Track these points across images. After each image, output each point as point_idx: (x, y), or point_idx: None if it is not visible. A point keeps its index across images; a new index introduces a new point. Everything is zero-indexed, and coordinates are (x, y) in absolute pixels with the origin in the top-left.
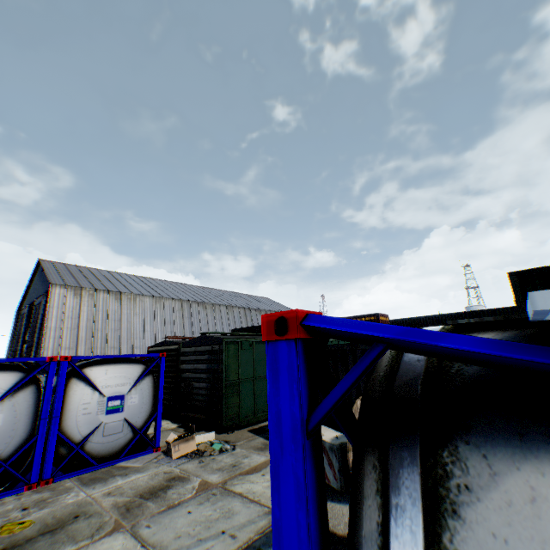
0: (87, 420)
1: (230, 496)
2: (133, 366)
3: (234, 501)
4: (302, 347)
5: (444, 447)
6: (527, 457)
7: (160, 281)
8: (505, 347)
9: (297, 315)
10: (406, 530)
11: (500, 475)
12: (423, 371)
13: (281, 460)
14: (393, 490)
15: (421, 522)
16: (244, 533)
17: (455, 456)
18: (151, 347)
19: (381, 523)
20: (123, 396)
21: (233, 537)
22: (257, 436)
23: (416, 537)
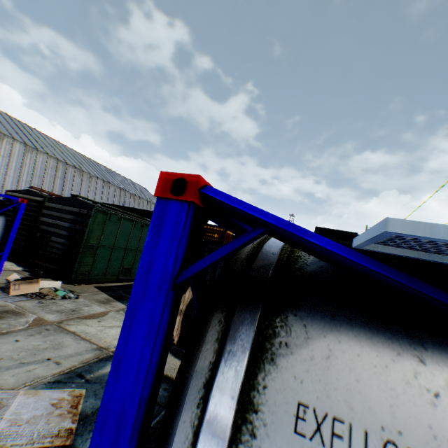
0: None
1: (64, 333)
2: None
3: (66, 337)
4: (193, 212)
5: (278, 316)
6: (333, 330)
7: (38, 132)
8: (352, 253)
9: (199, 181)
10: (232, 369)
11: (312, 339)
12: (275, 262)
13: (141, 303)
14: (230, 340)
15: (245, 365)
16: (69, 362)
17: (285, 323)
18: (11, 191)
19: (213, 363)
20: None
21: (58, 364)
22: (102, 293)
23: (238, 375)
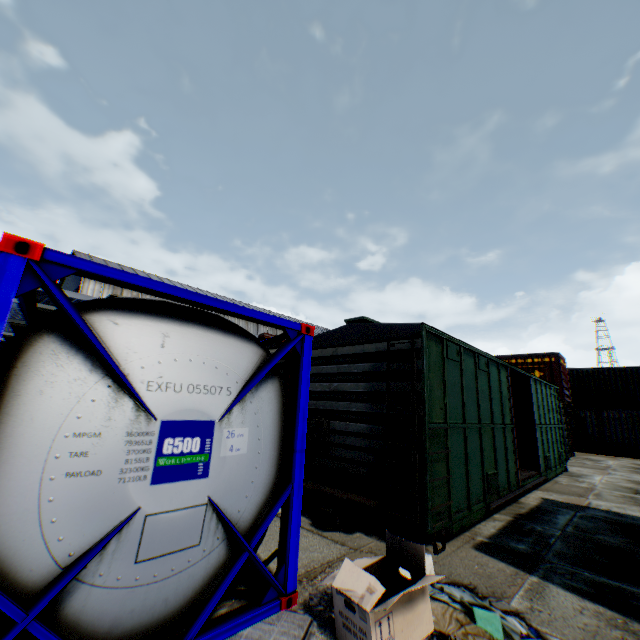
0: (79, 500)
1: None
2: (236, 343)
3: None
4: None
5: None
6: None
7: (219, 297)
8: None
9: None
10: None
11: None
12: None
13: None
14: None
15: None
16: None
17: None
18: None
19: None
20: (207, 426)
21: None
22: (536, 580)
23: None
